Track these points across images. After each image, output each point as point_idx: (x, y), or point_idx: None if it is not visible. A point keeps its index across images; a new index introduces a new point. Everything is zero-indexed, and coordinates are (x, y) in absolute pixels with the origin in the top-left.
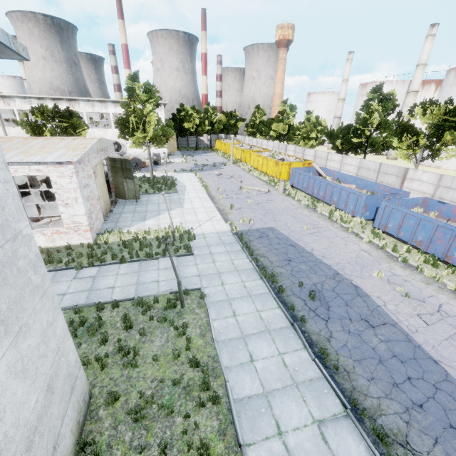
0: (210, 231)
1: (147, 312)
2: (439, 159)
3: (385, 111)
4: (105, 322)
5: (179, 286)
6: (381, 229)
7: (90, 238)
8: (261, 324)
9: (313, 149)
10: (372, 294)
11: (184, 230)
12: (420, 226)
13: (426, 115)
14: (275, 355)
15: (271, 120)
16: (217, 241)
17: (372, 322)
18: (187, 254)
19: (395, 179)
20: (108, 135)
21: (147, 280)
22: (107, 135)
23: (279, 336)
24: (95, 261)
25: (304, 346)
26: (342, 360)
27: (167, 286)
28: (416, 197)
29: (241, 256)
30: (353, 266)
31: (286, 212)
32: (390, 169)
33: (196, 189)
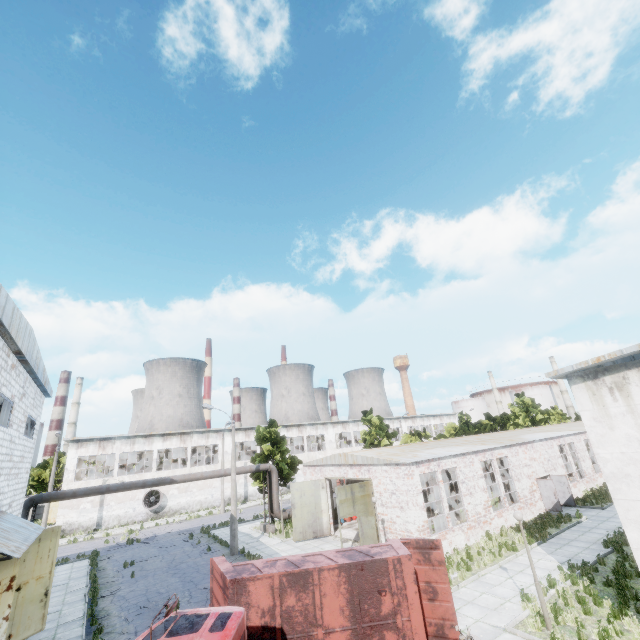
0: None
1: None
2: None
3: None
4: None
5: None
6: None
7: None
8: None
9: None
10: None
11: None
12: None
13: None
14: None
15: None
16: None
17: None
18: None
19: None
20: None
21: None
22: None
23: None
24: None
25: None
26: None
27: None
28: None
29: None
30: None
31: None
32: None
33: None
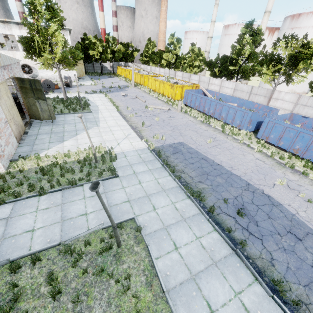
0: (129, 149)
1: (78, 261)
2: (292, 84)
3: (253, 44)
4: (24, 288)
5: (114, 230)
6: (263, 140)
7: (1, 167)
8: (205, 256)
9: (197, 75)
10: (283, 202)
11: (105, 150)
12: (299, 137)
13: (288, 47)
14: (232, 298)
15: (161, 50)
16: (138, 160)
17: (298, 234)
18: (111, 177)
19: (263, 98)
20: (17, 58)
21: (73, 214)
22: (16, 57)
23: (227, 269)
24: (7, 196)
25: (255, 277)
26: (294, 288)
27: (97, 220)
28: (286, 113)
29: (164, 173)
30: (257, 175)
31: (188, 128)
32: (259, 91)
33: (108, 109)
